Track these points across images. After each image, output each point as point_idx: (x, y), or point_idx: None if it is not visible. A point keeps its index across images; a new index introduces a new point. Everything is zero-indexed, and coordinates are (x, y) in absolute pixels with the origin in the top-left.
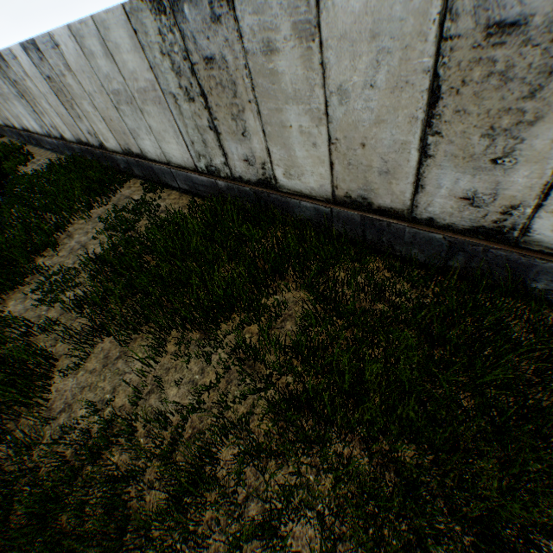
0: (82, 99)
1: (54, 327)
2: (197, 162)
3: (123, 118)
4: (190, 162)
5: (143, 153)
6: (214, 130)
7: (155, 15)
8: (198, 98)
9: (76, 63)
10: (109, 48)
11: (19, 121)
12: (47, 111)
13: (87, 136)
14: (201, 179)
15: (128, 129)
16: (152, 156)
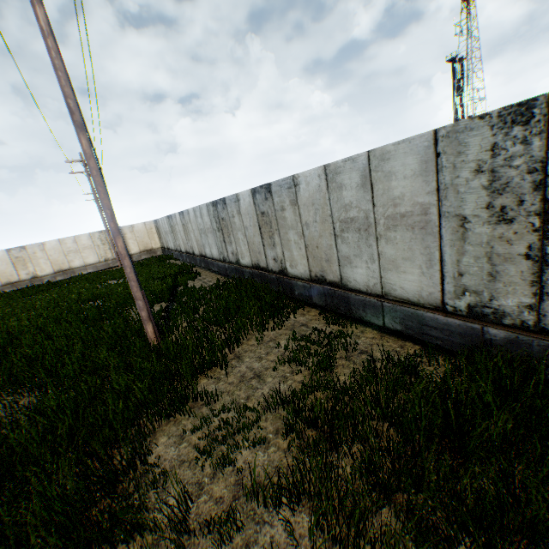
0: (290, 229)
1: (229, 532)
2: (449, 299)
3: (338, 245)
4: (432, 298)
5: (341, 281)
6: (536, 258)
7: (497, 129)
8: (524, 217)
9: (308, 197)
10: (372, 178)
11: (201, 248)
12: (236, 240)
13: (269, 261)
14: (445, 321)
15: (337, 255)
16: (356, 286)
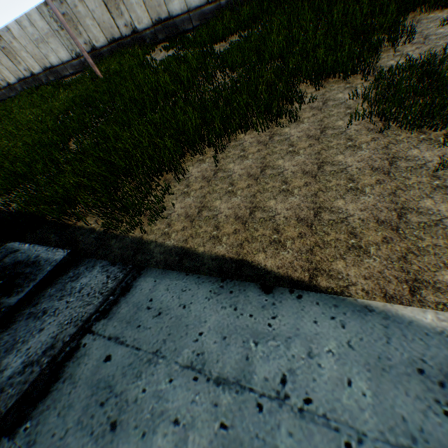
0: None
1: None
2: None
3: None
4: (204, 0)
5: (169, 16)
6: None
7: None
8: None
9: None
10: None
11: (43, 63)
12: (86, 29)
13: (122, 30)
14: (210, 8)
15: (163, 0)
16: (177, 14)
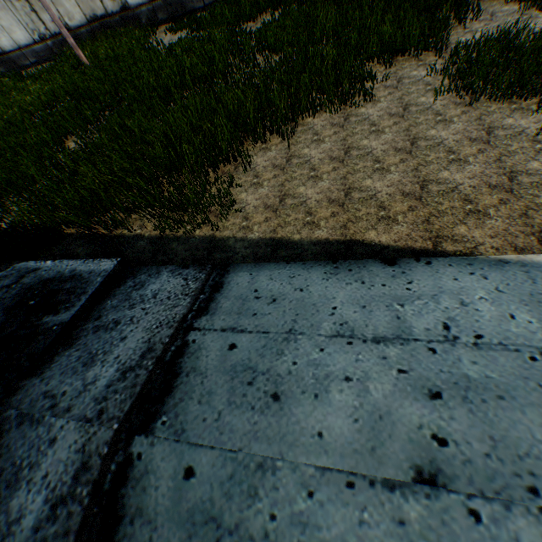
0: None
1: None
2: None
3: None
4: None
5: None
6: None
7: None
8: None
9: None
10: None
11: None
12: (55, 1)
13: (107, 5)
14: None
15: None
16: None
